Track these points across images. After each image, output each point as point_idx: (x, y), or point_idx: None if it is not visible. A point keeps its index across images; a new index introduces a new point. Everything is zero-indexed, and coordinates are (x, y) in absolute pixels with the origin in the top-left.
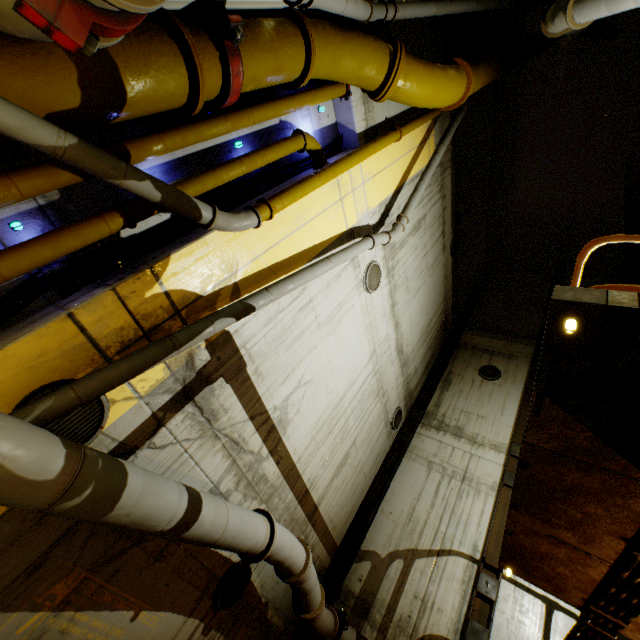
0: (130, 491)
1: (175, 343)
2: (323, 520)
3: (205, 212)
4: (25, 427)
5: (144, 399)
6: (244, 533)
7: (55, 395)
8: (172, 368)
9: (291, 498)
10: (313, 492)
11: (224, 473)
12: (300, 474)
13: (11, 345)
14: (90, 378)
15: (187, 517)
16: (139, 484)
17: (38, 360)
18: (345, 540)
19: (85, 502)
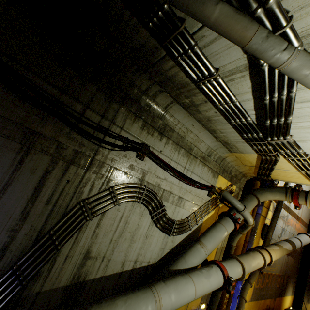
0: (296, 245)
1: (279, 211)
2: (302, 220)
3: (276, 183)
4: (285, 243)
5: (270, 220)
6: (307, 241)
7: (270, 231)
8: (272, 211)
9: (294, 220)
10: (299, 215)
11: (282, 224)
12: (295, 213)
13: (258, 225)
14: (272, 225)
15: (301, 244)
16: (295, 243)
17: (260, 224)
18: (309, 222)
19: (294, 249)
